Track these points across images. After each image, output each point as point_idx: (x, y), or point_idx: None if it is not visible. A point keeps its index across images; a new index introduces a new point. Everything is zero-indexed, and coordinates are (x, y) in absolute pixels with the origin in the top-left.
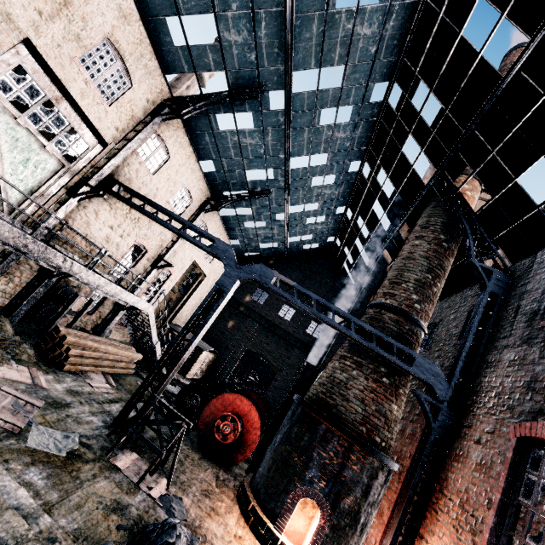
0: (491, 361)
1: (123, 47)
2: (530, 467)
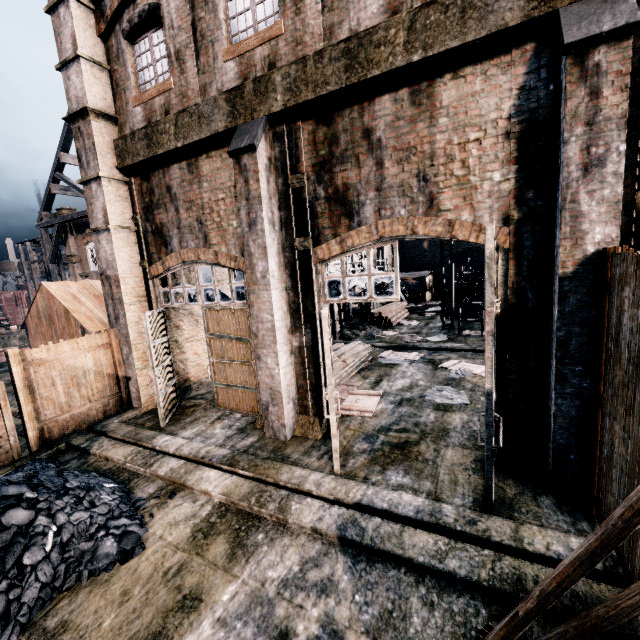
0: None
1: None
2: None
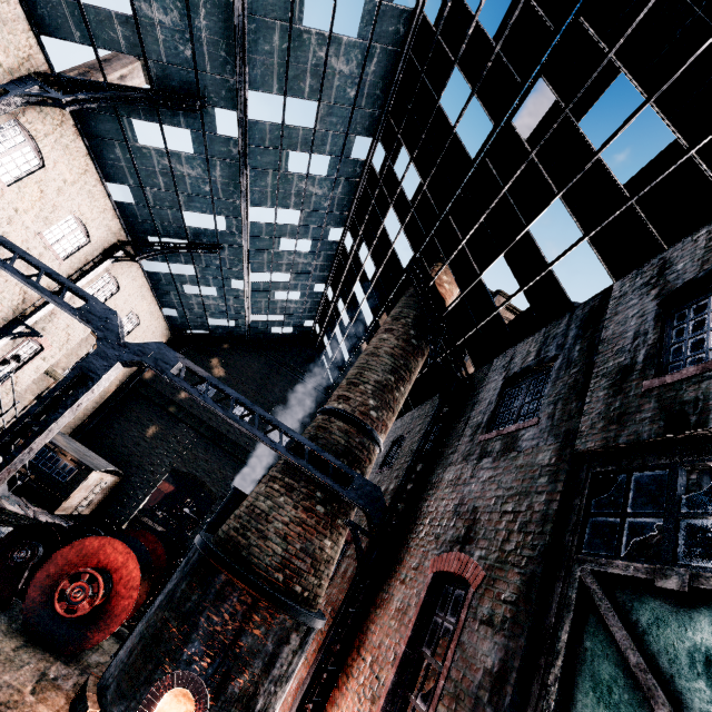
0: (435, 481)
1: None
2: (439, 608)
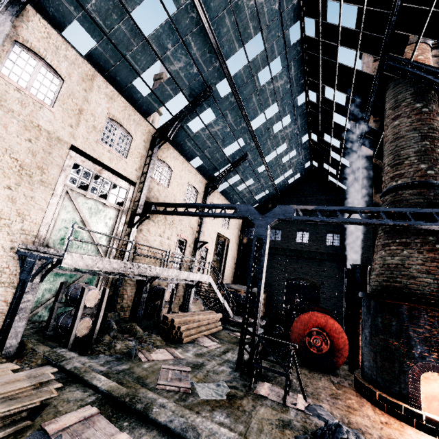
0: None
1: (118, 117)
2: None
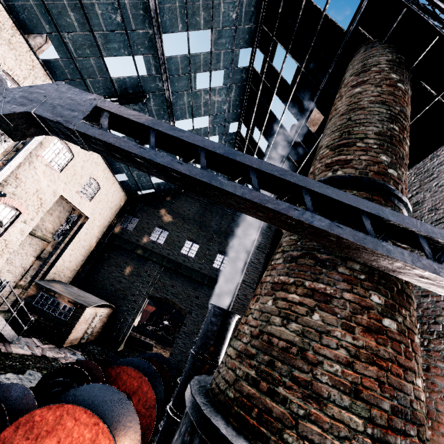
0: None
1: None
2: None
